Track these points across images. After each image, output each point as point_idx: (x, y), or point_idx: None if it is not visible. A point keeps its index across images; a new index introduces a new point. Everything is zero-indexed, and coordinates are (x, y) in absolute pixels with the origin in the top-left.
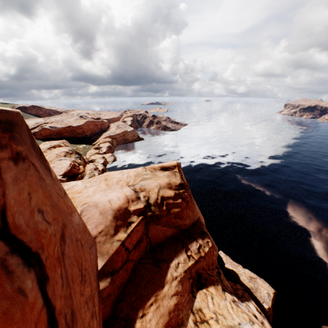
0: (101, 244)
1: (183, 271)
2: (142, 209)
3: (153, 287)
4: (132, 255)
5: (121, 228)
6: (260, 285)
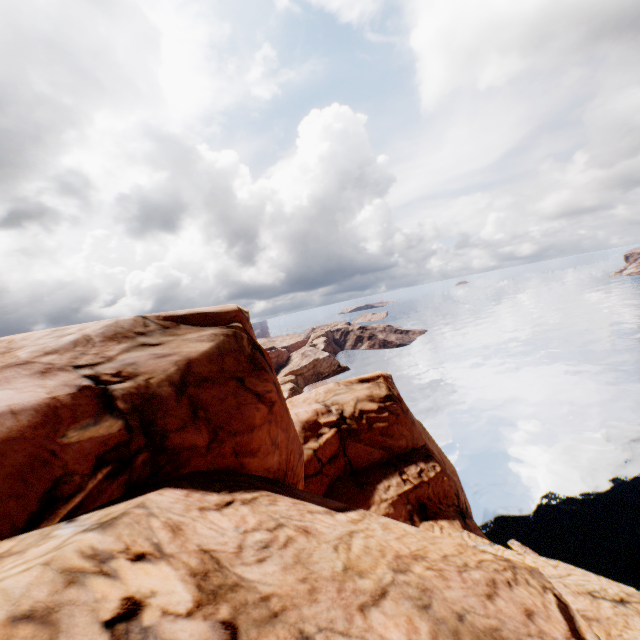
0: None
1: (395, 495)
2: (335, 421)
3: (355, 505)
4: (327, 470)
5: (311, 439)
6: None
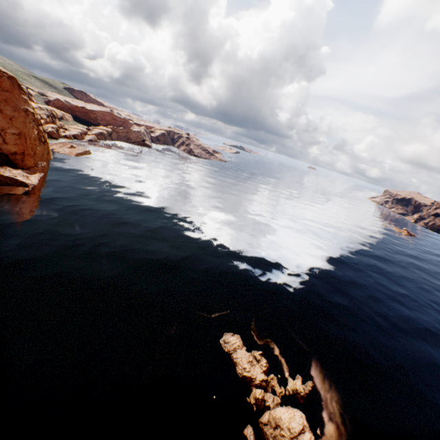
0: None
1: None
2: None
3: None
4: None
5: None
6: (25, 179)
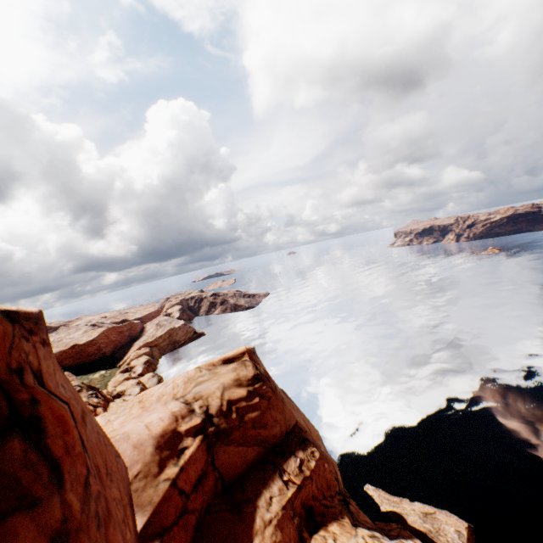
0: (139, 492)
1: (280, 509)
2: (200, 425)
3: None
4: (193, 502)
5: (169, 461)
6: (443, 522)
